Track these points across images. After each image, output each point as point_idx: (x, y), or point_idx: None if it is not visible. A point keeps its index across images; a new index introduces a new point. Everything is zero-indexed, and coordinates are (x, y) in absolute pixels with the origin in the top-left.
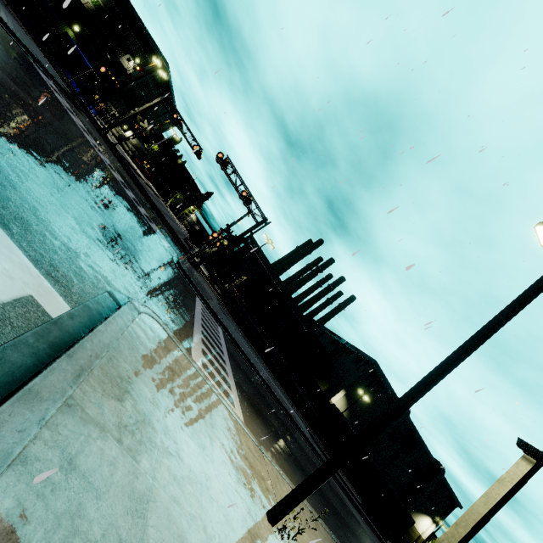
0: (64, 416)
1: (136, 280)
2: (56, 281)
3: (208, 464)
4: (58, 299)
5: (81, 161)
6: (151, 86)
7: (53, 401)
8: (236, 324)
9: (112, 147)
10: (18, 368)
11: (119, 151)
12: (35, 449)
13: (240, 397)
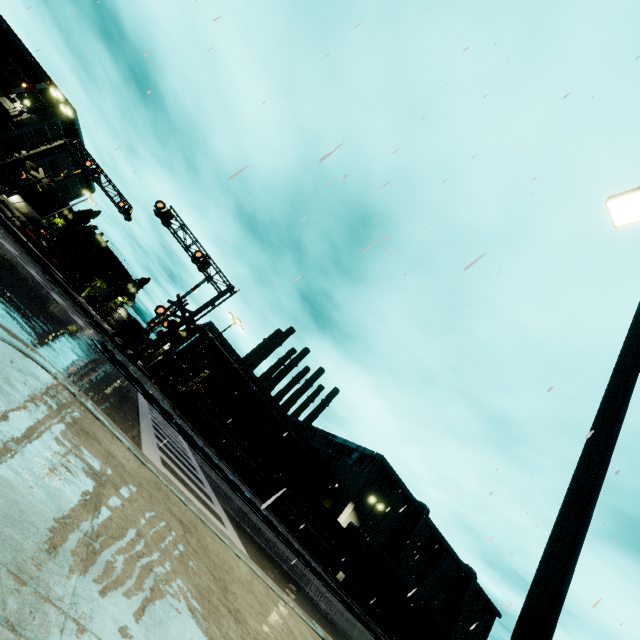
0: None
1: None
2: None
3: None
4: None
5: None
6: (50, 136)
7: None
8: (201, 438)
9: None
10: None
11: None
12: None
13: (241, 537)
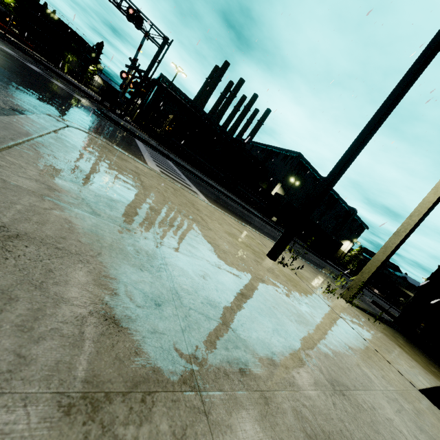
0: None
1: (54, 113)
2: None
3: (208, 231)
4: None
5: None
6: None
7: None
8: (181, 159)
9: None
10: None
11: None
12: None
13: (208, 200)
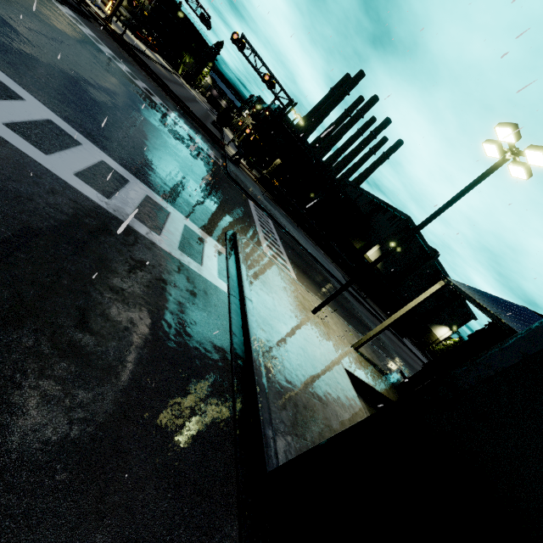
0: (251, 285)
1: (225, 215)
2: (216, 239)
3: (286, 295)
4: (221, 247)
5: (152, 123)
6: None
7: (248, 282)
8: (278, 207)
9: (127, 49)
10: (234, 275)
11: (127, 41)
12: (252, 292)
13: (292, 266)
